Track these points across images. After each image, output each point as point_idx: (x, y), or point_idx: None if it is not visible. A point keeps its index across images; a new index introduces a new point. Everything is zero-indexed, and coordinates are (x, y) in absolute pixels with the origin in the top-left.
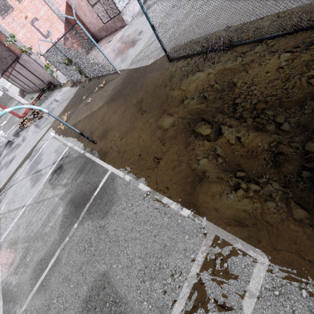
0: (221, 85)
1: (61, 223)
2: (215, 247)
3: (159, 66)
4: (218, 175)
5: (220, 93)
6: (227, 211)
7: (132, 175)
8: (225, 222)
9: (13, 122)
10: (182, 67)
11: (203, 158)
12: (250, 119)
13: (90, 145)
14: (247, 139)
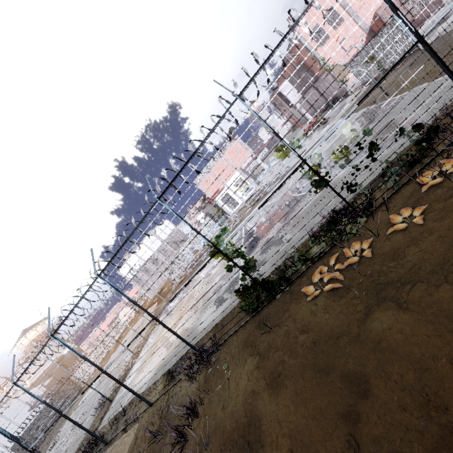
0: None
1: None
2: None
3: None
4: None
5: None
6: None
7: (416, 87)
8: None
9: None
10: None
11: None
12: None
13: (382, 100)
14: None
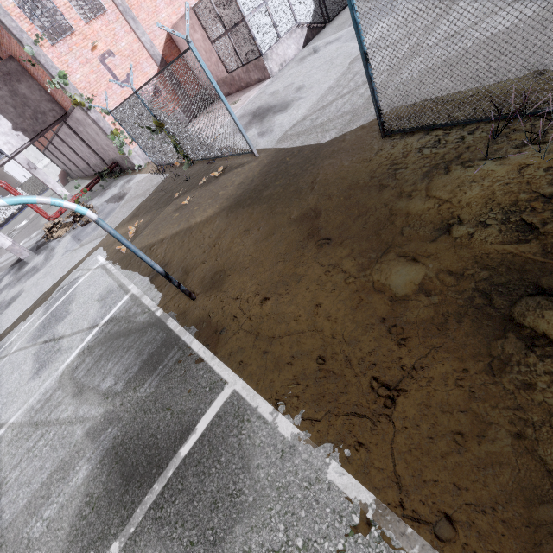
0: None
1: (74, 522)
2: None
3: (353, 145)
4: None
5: None
6: None
7: (300, 421)
8: None
9: (36, 226)
10: (423, 149)
11: None
12: None
13: (179, 300)
14: None
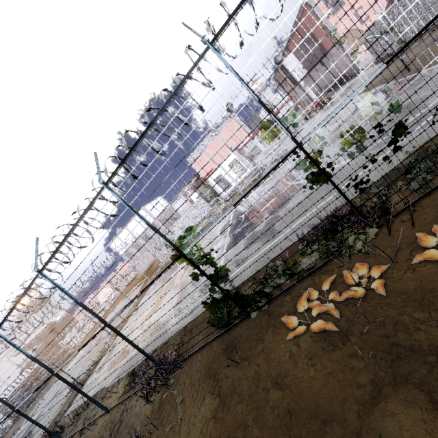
0: None
1: None
2: None
3: None
4: None
5: None
6: None
7: None
8: None
9: None
10: None
11: None
12: None
13: (402, 76)
14: None
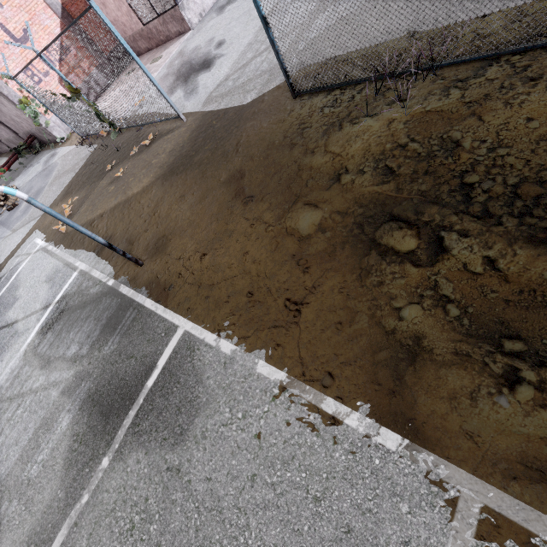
0: (424, 145)
1: (67, 456)
2: (489, 538)
3: (270, 106)
4: (456, 347)
5: (425, 161)
6: (502, 441)
7: (236, 340)
8: (503, 470)
9: None
10: (324, 108)
11: (410, 304)
12: (512, 218)
13: (128, 268)
14: (512, 263)
